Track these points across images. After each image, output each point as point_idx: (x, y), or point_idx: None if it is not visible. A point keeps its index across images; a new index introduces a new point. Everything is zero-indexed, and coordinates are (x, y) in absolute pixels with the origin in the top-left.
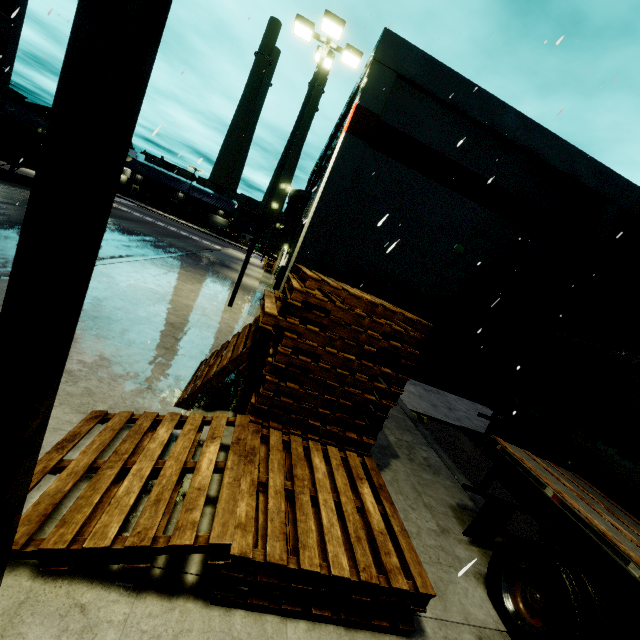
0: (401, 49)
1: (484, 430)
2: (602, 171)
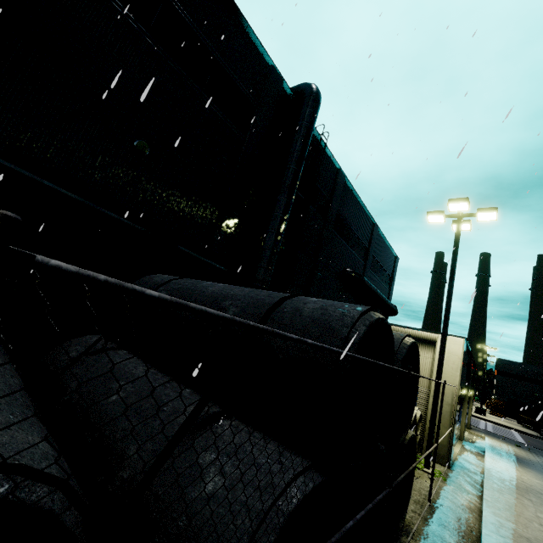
0: (501, 360)
1: None
2: None
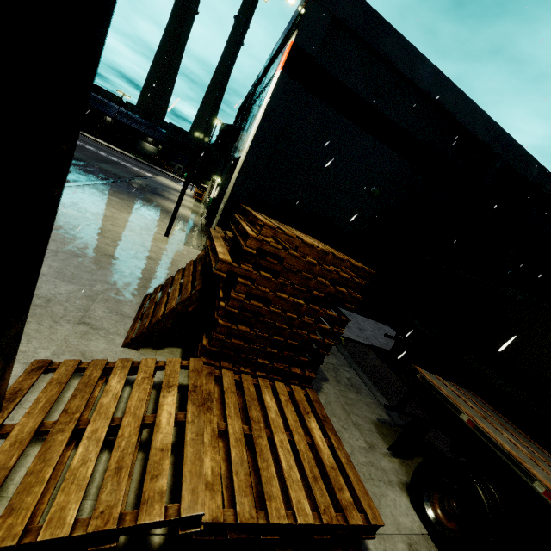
0: None
1: (387, 347)
2: (496, 129)
